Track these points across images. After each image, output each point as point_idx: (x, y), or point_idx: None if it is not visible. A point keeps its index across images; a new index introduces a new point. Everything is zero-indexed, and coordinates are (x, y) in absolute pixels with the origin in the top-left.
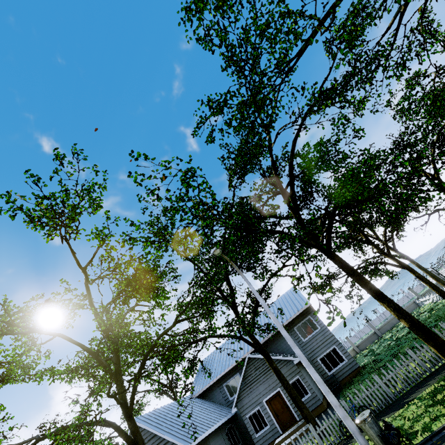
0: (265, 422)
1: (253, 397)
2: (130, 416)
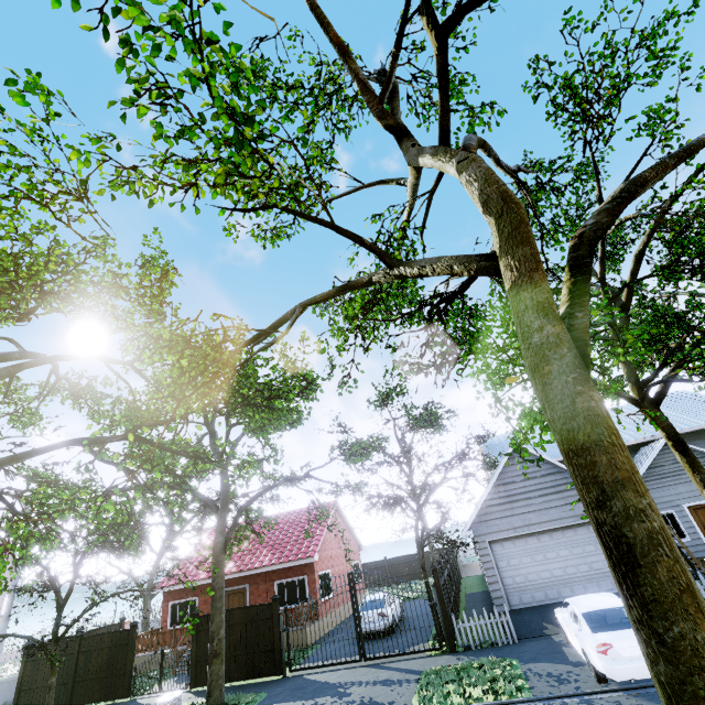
0: (680, 532)
1: (663, 495)
2: (659, 405)
